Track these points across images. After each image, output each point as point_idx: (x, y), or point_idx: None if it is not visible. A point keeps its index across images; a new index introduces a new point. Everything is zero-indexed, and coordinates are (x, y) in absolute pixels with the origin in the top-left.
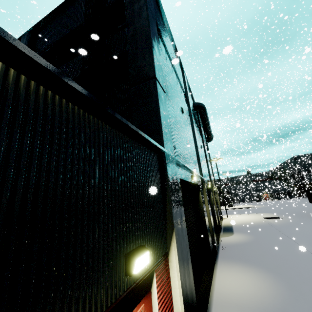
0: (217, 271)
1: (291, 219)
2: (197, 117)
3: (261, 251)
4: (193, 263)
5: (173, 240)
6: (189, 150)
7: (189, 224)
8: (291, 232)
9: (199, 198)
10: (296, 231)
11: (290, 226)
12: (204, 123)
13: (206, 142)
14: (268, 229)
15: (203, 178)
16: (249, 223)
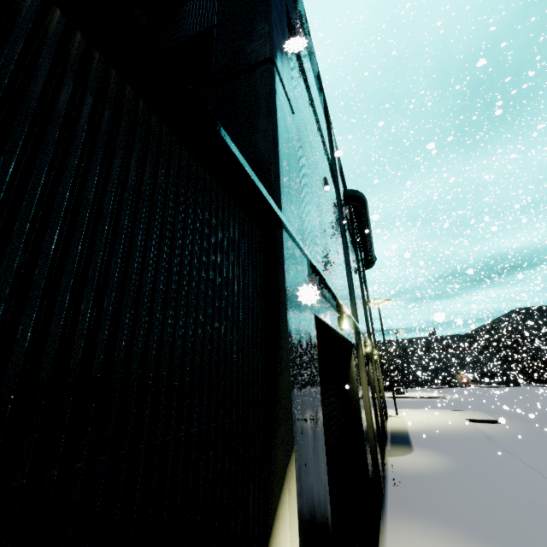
0: (387, 544)
1: (521, 427)
2: (349, 219)
3: (479, 498)
4: (334, 526)
5: (288, 486)
6: (335, 265)
7: (328, 427)
8: (530, 454)
9: (350, 369)
10: (540, 454)
11: (524, 442)
12: (363, 230)
13: (362, 269)
14: (482, 445)
15: (360, 328)
16: (441, 428)
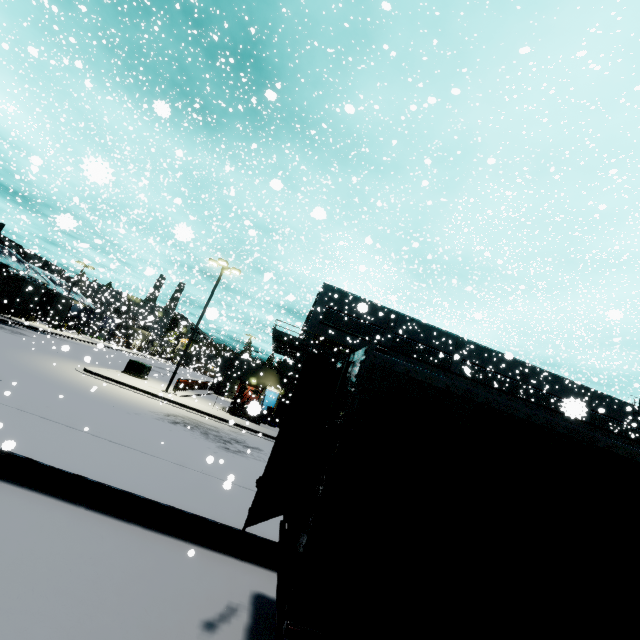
0: None
1: None
2: None
3: None
4: None
5: None
6: None
7: None
8: None
9: None
10: None
11: None
12: None
13: None
14: None
15: None
16: None
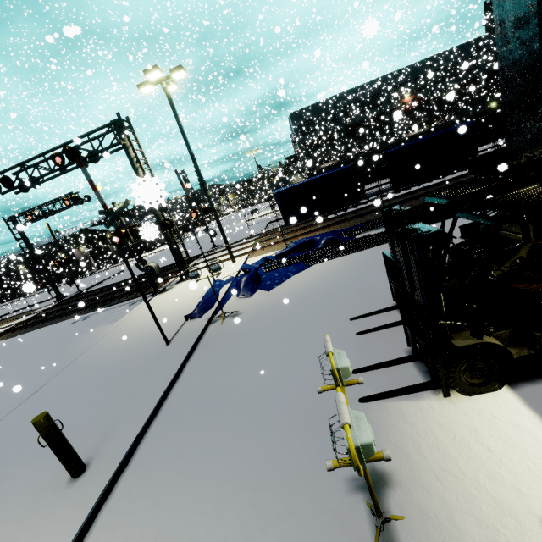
0: None
1: None
2: None
3: None
4: None
5: None
6: None
7: None
8: None
9: None
10: None
11: None
12: None
13: None
14: None
15: None
16: None
